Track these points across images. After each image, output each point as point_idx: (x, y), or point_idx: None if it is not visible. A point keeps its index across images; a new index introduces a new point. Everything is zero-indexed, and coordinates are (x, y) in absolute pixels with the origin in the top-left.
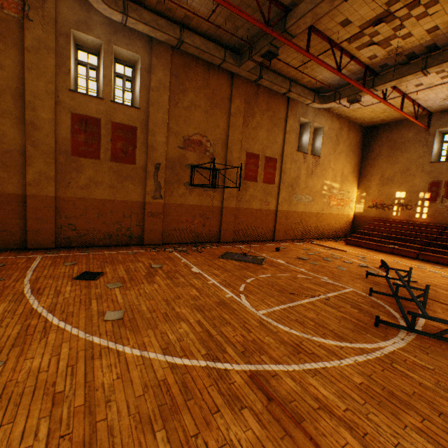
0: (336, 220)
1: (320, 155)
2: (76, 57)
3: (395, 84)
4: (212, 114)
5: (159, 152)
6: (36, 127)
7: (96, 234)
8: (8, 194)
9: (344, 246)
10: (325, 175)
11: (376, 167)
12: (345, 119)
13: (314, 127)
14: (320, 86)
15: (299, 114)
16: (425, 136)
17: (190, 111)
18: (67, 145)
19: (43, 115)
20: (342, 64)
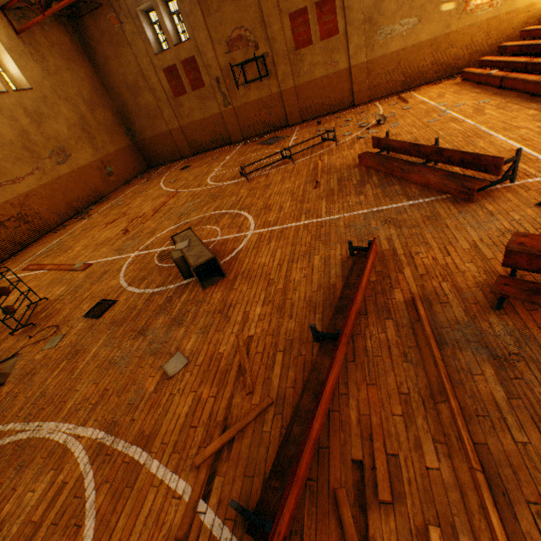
0: (489, 31)
1: None
2: (150, 22)
3: None
4: None
5: (214, 68)
6: (155, 90)
7: (206, 143)
8: (165, 132)
9: (446, 87)
10: None
11: None
12: None
13: None
14: None
15: None
16: None
17: (221, 11)
18: (171, 93)
19: (154, 81)
20: None
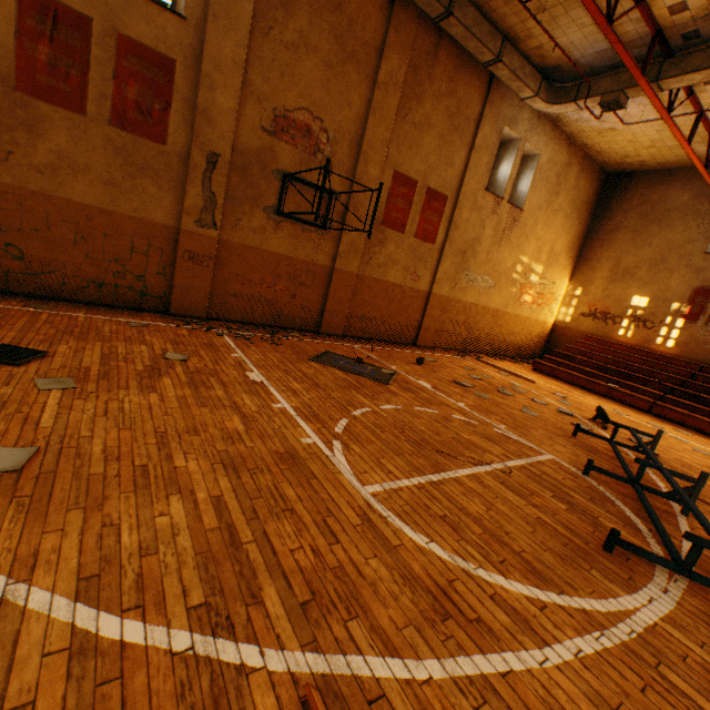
0: (524, 327)
1: (523, 207)
2: None
3: (702, 80)
4: (340, 74)
5: (219, 130)
6: None
7: (68, 277)
8: None
9: (531, 372)
10: (523, 245)
11: (611, 248)
12: (579, 149)
13: (524, 153)
14: (557, 64)
15: (504, 118)
16: (708, 205)
17: (296, 56)
18: (6, 63)
19: None
20: (614, 16)
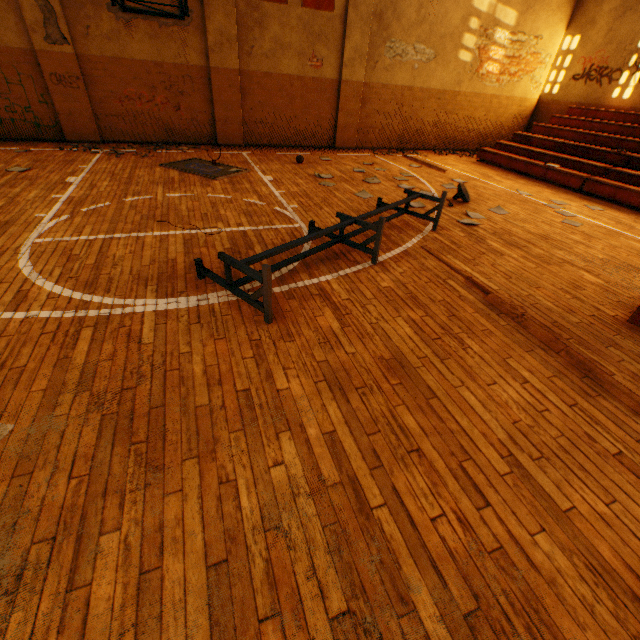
0: (489, 110)
1: None
2: None
3: None
4: None
5: None
6: None
7: None
8: None
9: (468, 164)
10: None
11: None
12: None
13: None
14: None
15: None
16: None
17: None
18: None
19: None
20: None
